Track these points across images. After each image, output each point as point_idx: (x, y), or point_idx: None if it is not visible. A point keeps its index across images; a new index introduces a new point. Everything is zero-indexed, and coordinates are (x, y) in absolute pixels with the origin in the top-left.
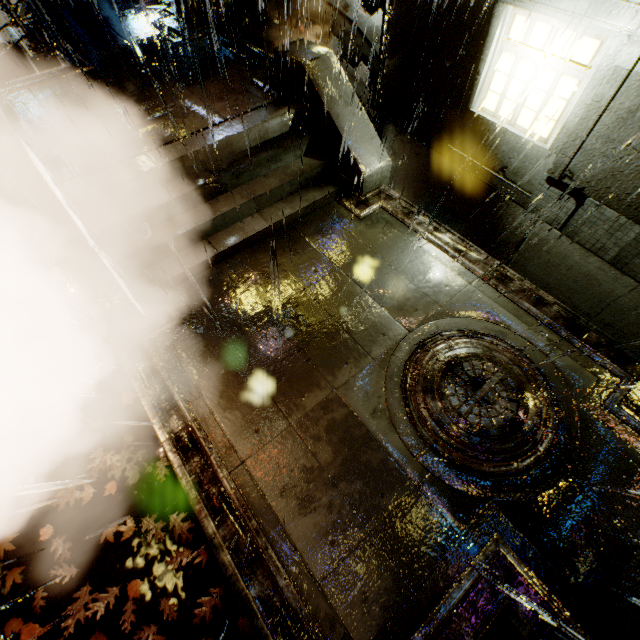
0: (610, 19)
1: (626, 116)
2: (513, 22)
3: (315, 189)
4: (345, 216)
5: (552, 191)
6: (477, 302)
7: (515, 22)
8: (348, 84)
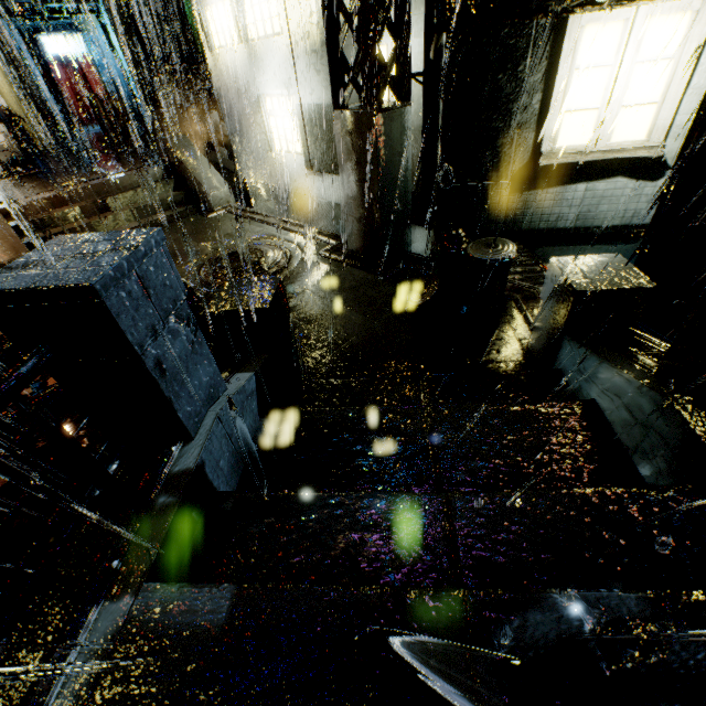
0: (286, 86)
1: (311, 125)
2: (266, 102)
3: (181, 208)
4: (200, 218)
5: (313, 178)
6: (265, 234)
7: (267, 102)
8: (197, 150)
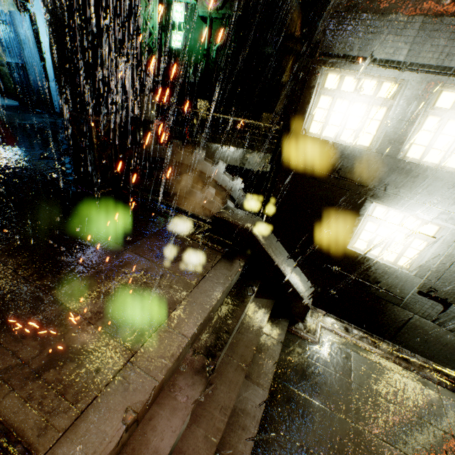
0: (449, 220)
1: None
2: (374, 209)
3: (273, 326)
4: (306, 346)
5: (423, 299)
6: None
7: (376, 209)
8: (275, 238)
